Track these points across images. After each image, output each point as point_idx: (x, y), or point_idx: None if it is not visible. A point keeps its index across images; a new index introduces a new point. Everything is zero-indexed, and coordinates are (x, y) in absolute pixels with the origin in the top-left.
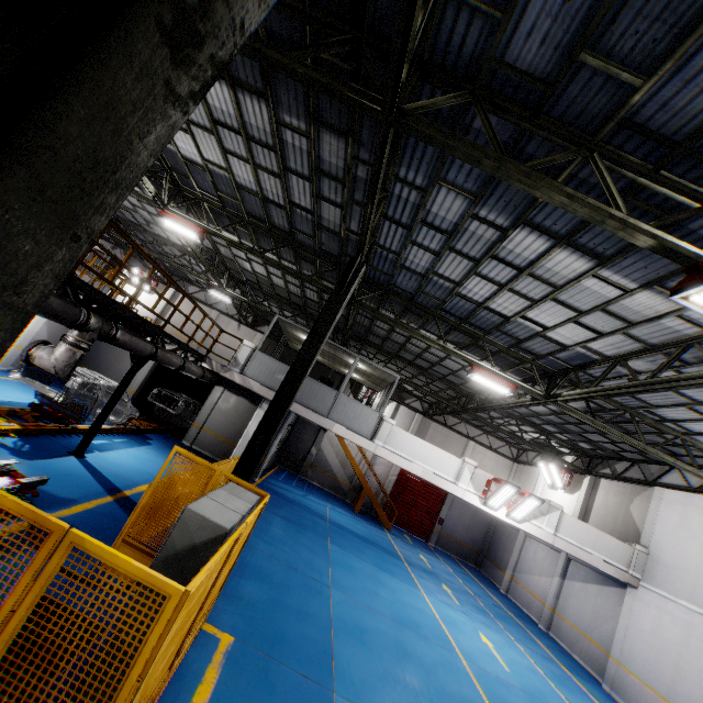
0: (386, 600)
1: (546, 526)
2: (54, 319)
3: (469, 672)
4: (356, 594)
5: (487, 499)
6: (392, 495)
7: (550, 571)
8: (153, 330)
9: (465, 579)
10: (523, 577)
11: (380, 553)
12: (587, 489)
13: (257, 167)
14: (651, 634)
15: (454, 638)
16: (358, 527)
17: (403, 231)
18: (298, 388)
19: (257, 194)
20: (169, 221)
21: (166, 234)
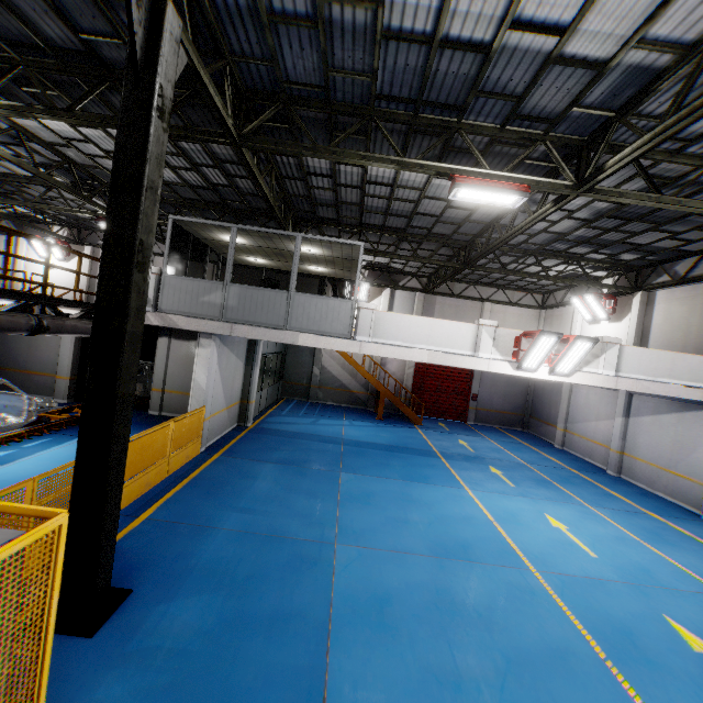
0: (419, 525)
1: (603, 370)
2: None
3: (548, 593)
4: (375, 537)
5: (520, 361)
6: (415, 389)
7: (609, 413)
8: None
9: (514, 449)
10: (578, 427)
11: (410, 458)
12: (639, 309)
13: None
14: None
15: (517, 543)
16: (382, 436)
17: None
18: (128, 290)
19: None
20: None
21: (5, 166)
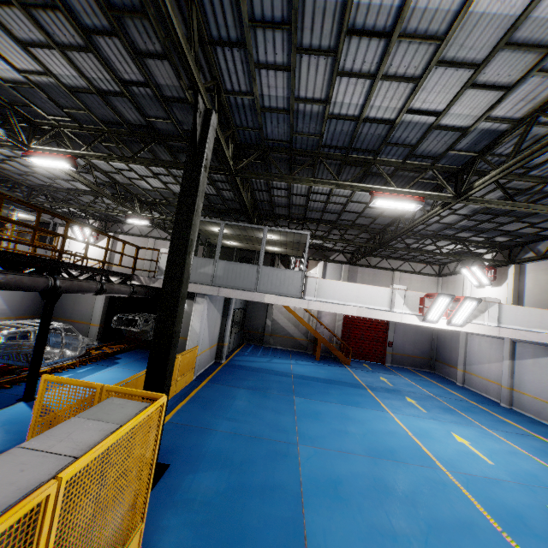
0: (356, 435)
1: (488, 322)
2: None
3: (457, 486)
4: (325, 441)
5: (424, 315)
6: (344, 337)
7: (498, 357)
8: (46, 264)
9: (424, 385)
10: (474, 368)
11: (344, 389)
12: (513, 277)
13: (62, 48)
14: None
15: (431, 451)
16: (321, 372)
17: (240, 54)
18: (184, 268)
19: (91, 91)
20: (35, 158)
21: (72, 184)
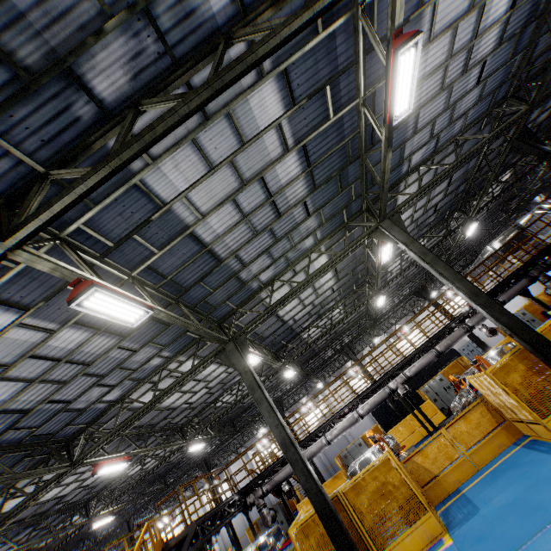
0: None
1: None
2: None
3: None
4: None
5: None
6: None
7: None
8: None
9: None
10: None
11: None
12: None
13: None
14: None
15: None
16: None
17: None
18: None
19: None
20: None
21: None
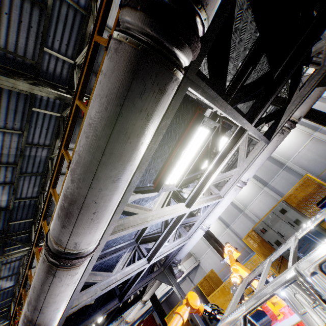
0: None
1: (184, 270)
2: None
3: None
4: None
5: None
6: None
7: (189, 286)
8: None
9: None
10: None
11: None
12: None
13: None
14: (209, 265)
15: None
16: None
17: None
18: None
19: None
20: None
21: None
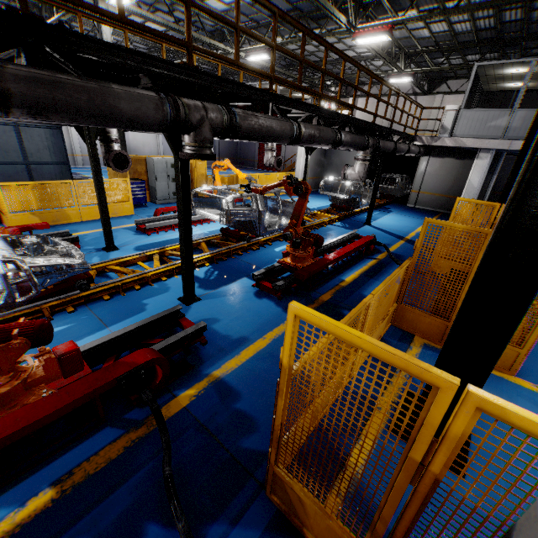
0: None
1: None
2: (356, 148)
3: None
4: None
5: None
6: None
7: None
8: (386, 132)
9: None
10: None
11: None
12: None
13: None
14: None
15: None
16: None
17: None
18: None
19: None
20: (362, 39)
21: None
